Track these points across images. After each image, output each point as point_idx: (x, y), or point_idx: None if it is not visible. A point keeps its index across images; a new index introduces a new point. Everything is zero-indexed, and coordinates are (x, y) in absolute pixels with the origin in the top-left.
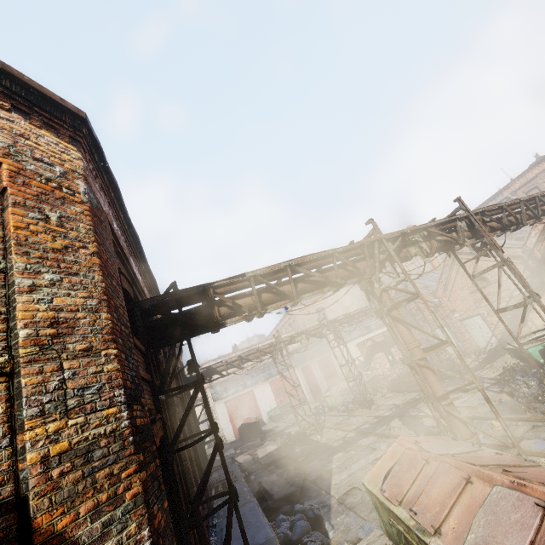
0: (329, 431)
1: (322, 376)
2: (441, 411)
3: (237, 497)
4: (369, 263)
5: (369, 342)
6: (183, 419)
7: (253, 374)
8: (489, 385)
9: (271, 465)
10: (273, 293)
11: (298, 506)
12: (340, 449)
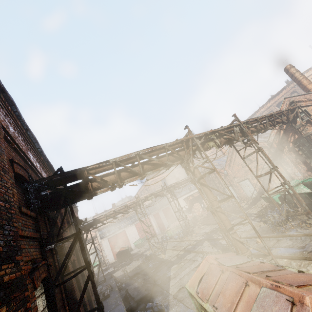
0: (169, 251)
1: (165, 219)
2: (229, 238)
3: (102, 311)
4: (186, 152)
5: (190, 197)
6: (64, 261)
7: (125, 220)
8: (254, 217)
9: (135, 276)
10: (128, 172)
11: (149, 304)
12: (175, 262)
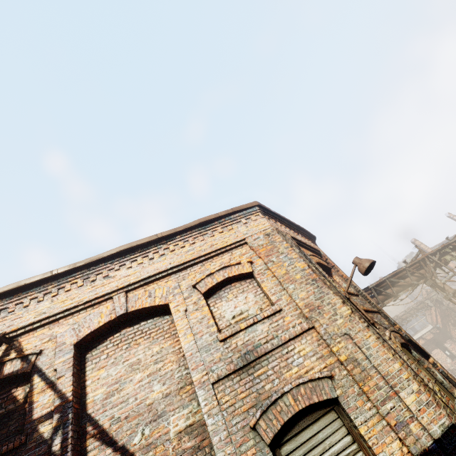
0: None
1: None
2: None
3: None
4: (427, 270)
5: (421, 341)
6: None
7: None
8: None
9: None
10: (383, 295)
11: None
12: None
